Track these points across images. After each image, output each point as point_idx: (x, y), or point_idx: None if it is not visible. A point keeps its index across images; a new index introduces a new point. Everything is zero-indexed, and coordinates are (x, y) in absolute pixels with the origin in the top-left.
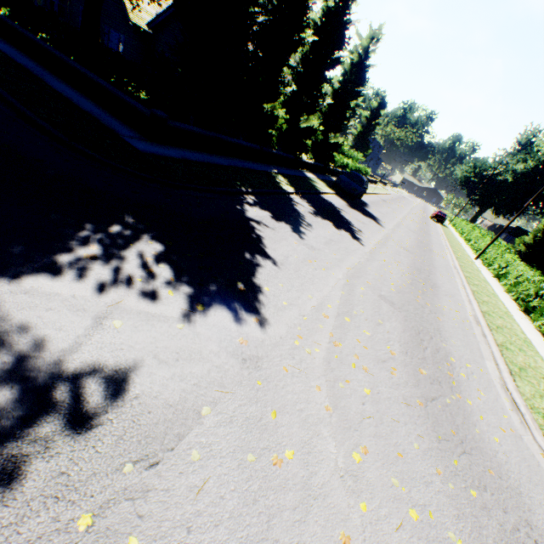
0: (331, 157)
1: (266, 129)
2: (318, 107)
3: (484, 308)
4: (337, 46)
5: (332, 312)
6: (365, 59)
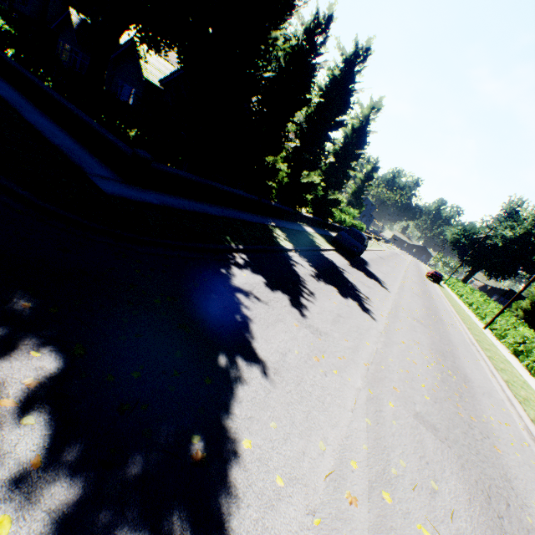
0: (330, 212)
1: (266, 181)
2: (320, 164)
3: (531, 413)
4: (342, 110)
5: (361, 481)
6: (366, 125)
